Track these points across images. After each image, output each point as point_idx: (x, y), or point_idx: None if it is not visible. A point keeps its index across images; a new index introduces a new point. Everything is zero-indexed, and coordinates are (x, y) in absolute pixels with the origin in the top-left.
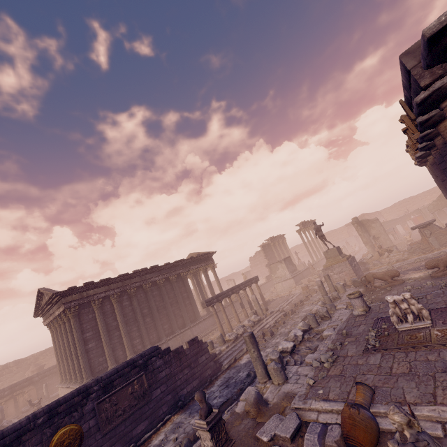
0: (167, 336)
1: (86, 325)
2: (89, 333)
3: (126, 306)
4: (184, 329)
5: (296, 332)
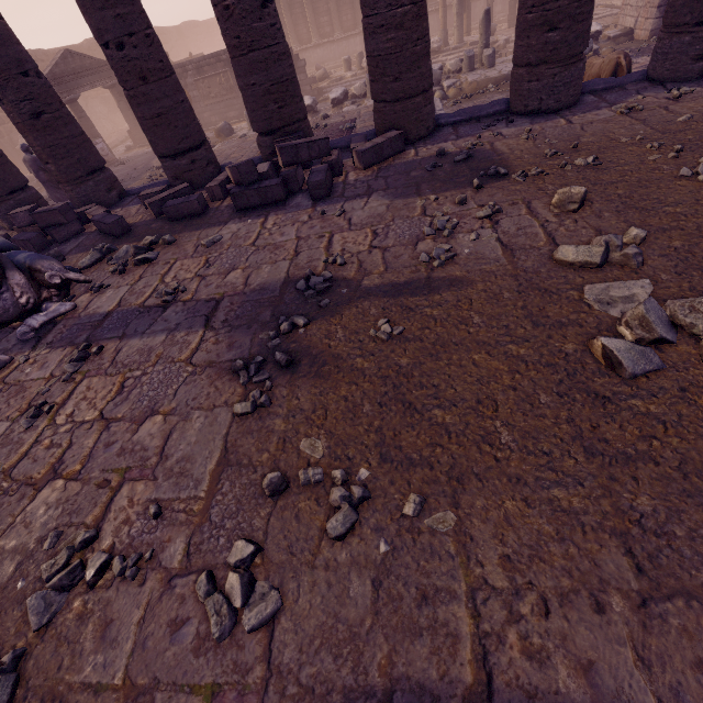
0: None
1: None
2: None
3: None
4: None
5: (334, 92)
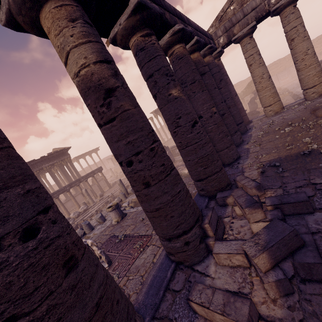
0: None
1: None
2: None
3: None
4: None
5: None
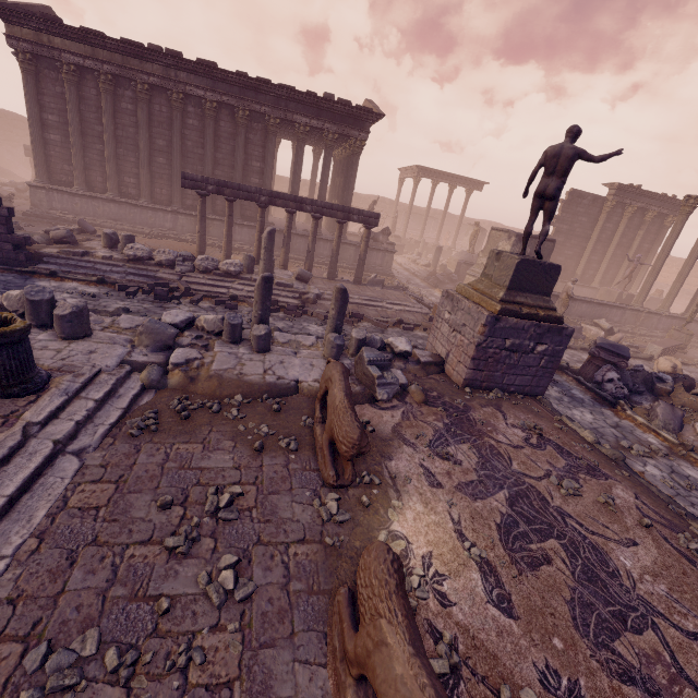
0: (188, 210)
1: (51, 100)
2: (54, 117)
3: (127, 111)
4: (216, 216)
5: None
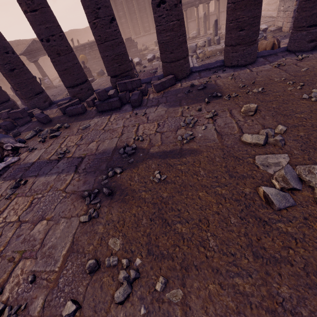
0: None
1: (119, 7)
2: (121, 13)
3: None
4: None
5: (149, 56)
